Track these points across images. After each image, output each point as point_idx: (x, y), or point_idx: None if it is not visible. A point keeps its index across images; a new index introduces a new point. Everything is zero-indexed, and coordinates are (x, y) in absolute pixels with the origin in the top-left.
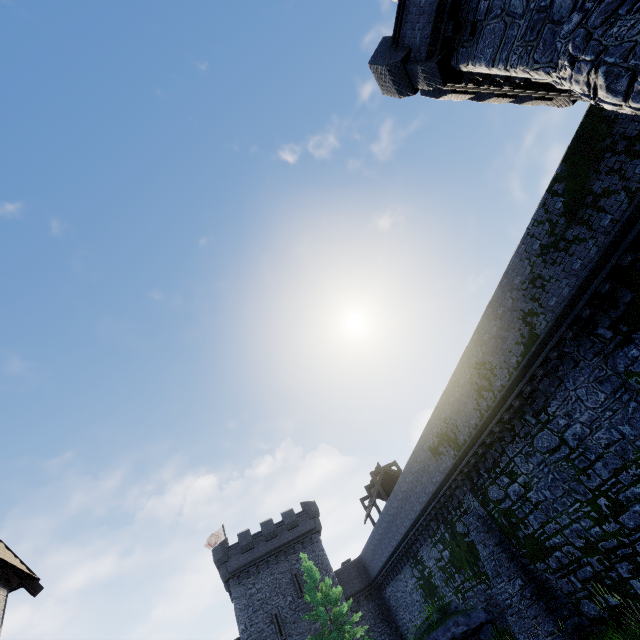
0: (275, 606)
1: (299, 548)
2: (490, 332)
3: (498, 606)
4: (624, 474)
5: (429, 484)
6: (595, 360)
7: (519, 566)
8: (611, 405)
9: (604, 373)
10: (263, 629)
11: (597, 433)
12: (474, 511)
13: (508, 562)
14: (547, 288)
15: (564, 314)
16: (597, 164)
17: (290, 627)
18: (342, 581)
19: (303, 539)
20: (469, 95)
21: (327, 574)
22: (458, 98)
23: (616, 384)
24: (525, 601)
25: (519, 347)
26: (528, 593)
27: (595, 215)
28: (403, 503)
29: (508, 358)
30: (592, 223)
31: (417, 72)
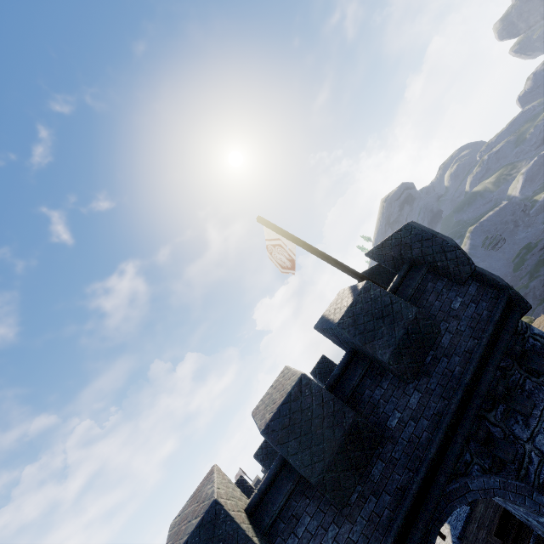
0: None
1: None
2: None
3: None
4: None
5: None
6: None
7: None
8: None
9: None
10: None
11: None
12: None
13: None
14: None
15: None
16: None
17: None
18: None
19: None
20: None
21: None
22: None
23: None
24: None
25: None
26: None
27: None
28: None
29: None
30: None
31: None
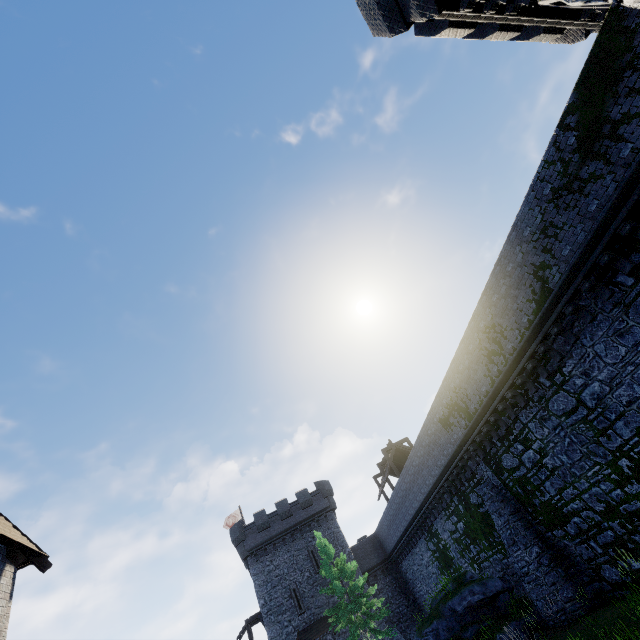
0: (293, 581)
1: (314, 526)
2: (499, 292)
3: (515, 575)
4: None
5: (441, 457)
6: (615, 311)
7: (536, 534)
8: (633, 359)
9: (625, 325)
10: (282, 603)
11: (617, 390)
12: (488, 481)
13: (524, 530)
14: (560, 236)
15: (579, 263)
16: (615, 86)
17: (309, 601)
18: (358, 556)
19: (318, 517)
20: (469, 29)
21: (343, 550)
22: (457, 34)
23: (638, 335)
24: (543, 568)
25: (531, 305)
26: (546, 560)
27: (613, 146)
28: (415, 477)
29: (519, 318)
30: (610, 156)
31: (408, 0)
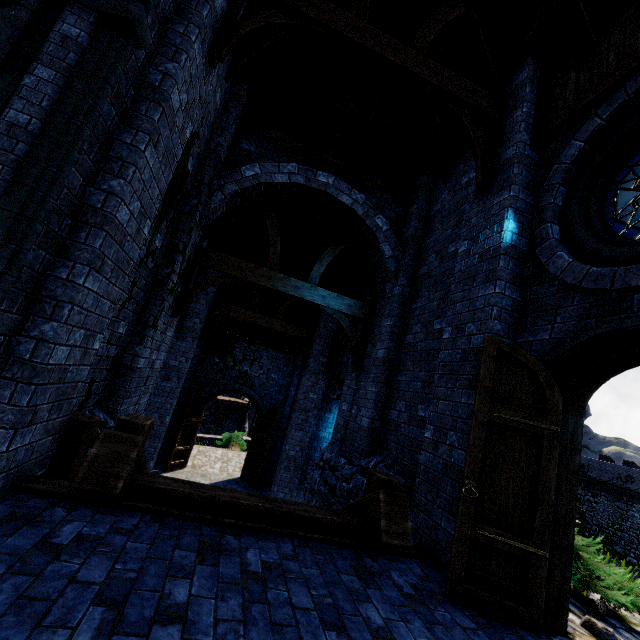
0: None
1: None
2: None
3: None
4: (633, 530)
5: None
6: None
7: None
8: None
9: None
10: None
11: (639, 520)
12: None
13: None
14: None
15: None
16: None
17: None
18: None
19: None
20: None
21: None
22: None
23: None
24: None
25: None
26: None
27: None
28: None
29: None
30: None
31: None
